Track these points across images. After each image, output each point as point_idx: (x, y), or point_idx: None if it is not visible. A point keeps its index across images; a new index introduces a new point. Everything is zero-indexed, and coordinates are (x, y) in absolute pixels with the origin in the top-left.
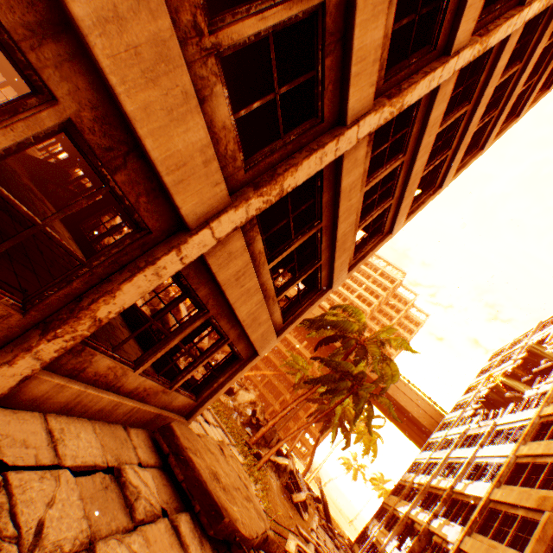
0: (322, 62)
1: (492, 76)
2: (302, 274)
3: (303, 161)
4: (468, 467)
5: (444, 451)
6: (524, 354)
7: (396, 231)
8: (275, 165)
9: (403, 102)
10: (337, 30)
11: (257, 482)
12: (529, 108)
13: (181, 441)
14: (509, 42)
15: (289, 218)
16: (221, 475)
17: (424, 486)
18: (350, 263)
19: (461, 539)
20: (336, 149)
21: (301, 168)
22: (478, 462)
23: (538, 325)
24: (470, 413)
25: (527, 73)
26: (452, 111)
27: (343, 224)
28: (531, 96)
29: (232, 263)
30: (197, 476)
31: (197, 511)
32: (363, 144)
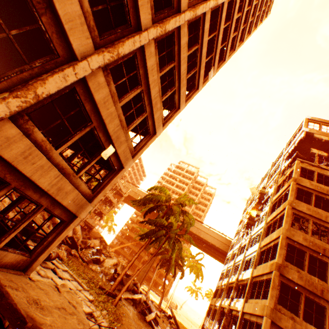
0: (40, 19)
1: (181, 48)
2: (94, 158)
3: (48, 77)
4: (243, 264)
5: (233, 260)
6: (258, 195)
7: (159, 132)
8: (28, 80)
9: (119, 52)
10: (43, 1)
11: (104, 310)
12: (217, 69)
13: (2, 282)
14: (182, 31)
15: (62, 119)
16: (43, 300)
17: (226, 284)
18: (133, 152)
19: (243, 306)
20: (76, 74)
21: (49, 82)
22: (247, 259)
23: (261, 179)
24: (241, 235)
25: (205, 50)
26: (166, 65)
27: (110, 124)
28: (215, 63)
29: (14, 146)
30: (10, 302)
31: (6, 326)
32: (100, 74)
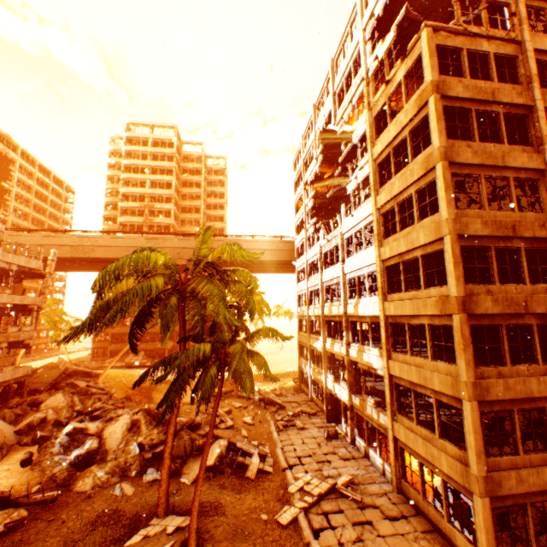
0: None
1: None
2: None
3: None
4: (346, 287)
5: (316, 278)
6: (322, 148)
7: None
8: None
9: None
10: None
11: None
12: None
13: None
14: None
15: None
16: None
17: (322, 319)
18: None
19: (388, 366)
20: None
21: None
22: (351, 278)
23: (314, 110)
24: (313, 231)
25: None
26: None
27: None
28: None
29: None
30: None
31: None
32: None
